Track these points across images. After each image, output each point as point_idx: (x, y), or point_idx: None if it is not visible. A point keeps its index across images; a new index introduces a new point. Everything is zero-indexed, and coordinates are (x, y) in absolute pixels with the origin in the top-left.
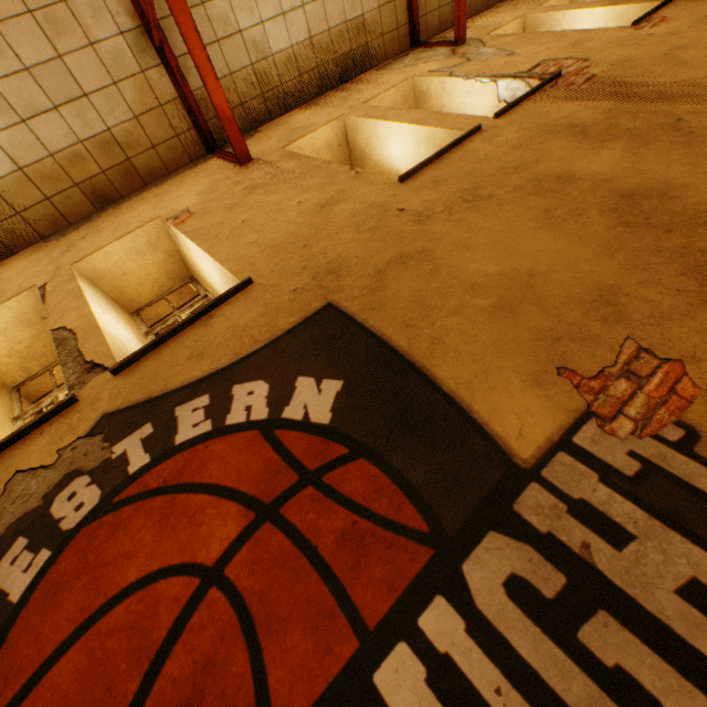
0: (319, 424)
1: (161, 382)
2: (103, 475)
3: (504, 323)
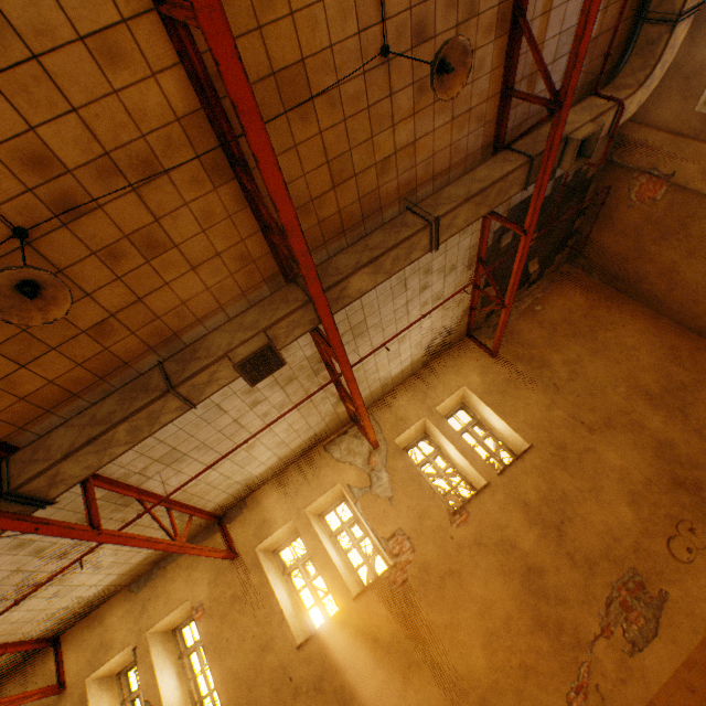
0: None
1: None
2: None
3: None
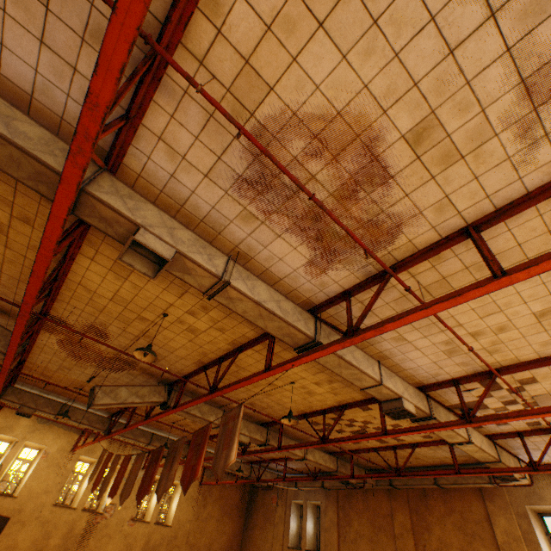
0: None
1: None
2: None
3: (6, 547)
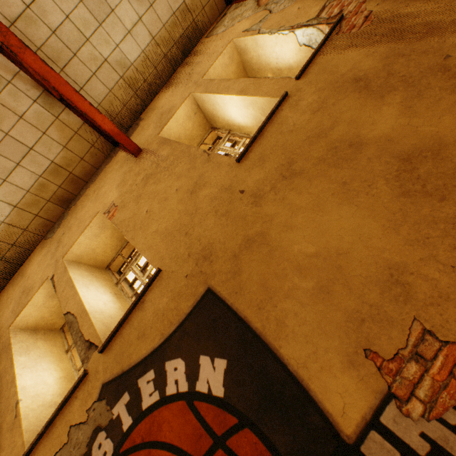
0: (218, 397)
1: (127, 359)
2: (111, 431)
3: (323, 305)
